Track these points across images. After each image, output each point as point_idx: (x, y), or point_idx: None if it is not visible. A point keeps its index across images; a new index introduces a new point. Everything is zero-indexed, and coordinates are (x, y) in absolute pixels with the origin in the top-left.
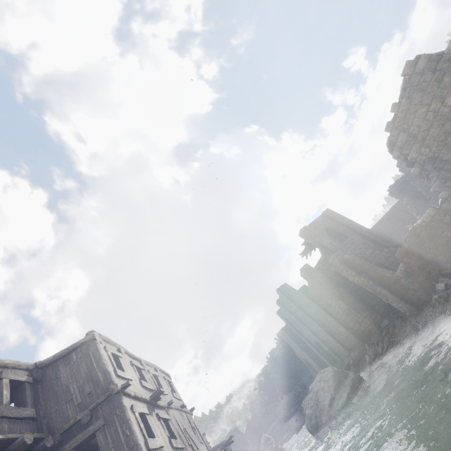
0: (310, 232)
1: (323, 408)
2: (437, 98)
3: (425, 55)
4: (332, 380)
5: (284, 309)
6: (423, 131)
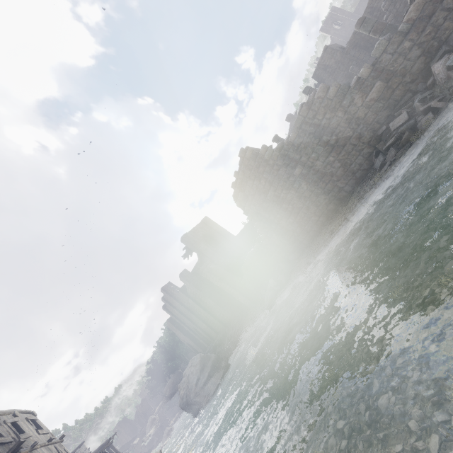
0: (190, 239)
1: (192, 387)
2: (257, 178)
3: (250, 149)
4: (199, 364)
5: (168, 304)
6: (251, 195)
